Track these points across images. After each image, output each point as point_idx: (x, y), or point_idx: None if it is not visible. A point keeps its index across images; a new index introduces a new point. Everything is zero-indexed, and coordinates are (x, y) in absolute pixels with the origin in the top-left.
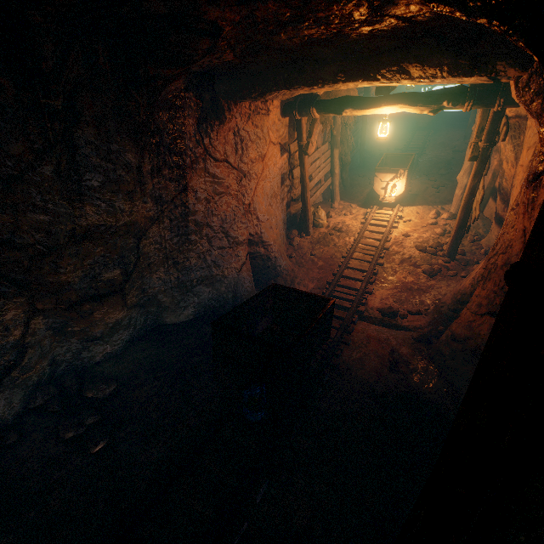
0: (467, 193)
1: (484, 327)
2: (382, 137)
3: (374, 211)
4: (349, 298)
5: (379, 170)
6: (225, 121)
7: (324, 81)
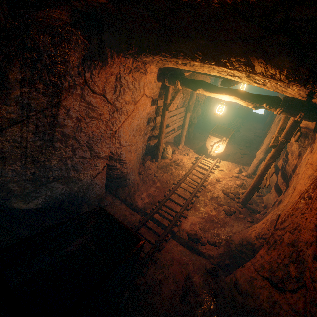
0: (264, 167)
1: (264, 292)
2: (218, 114)
3: (202, 157)
4: (169, 218)
5: (211, 134)
6: (107, 65)
7: (185, 55)
